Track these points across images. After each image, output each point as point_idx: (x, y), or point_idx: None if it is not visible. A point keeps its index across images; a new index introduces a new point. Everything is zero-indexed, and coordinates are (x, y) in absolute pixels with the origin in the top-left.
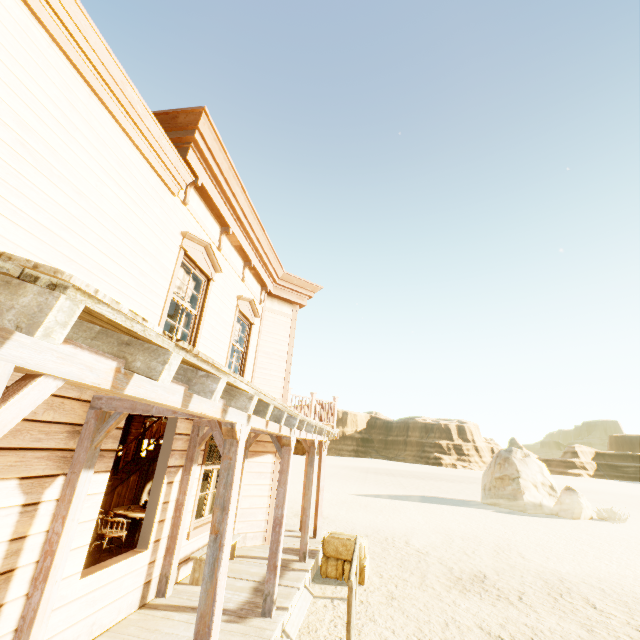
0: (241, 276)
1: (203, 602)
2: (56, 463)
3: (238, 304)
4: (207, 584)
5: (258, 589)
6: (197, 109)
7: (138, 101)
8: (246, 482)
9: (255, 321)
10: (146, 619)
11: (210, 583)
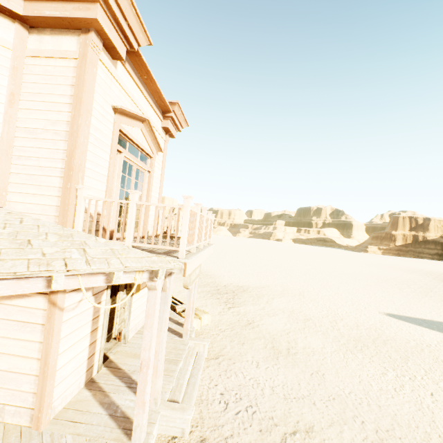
0: None
1: None
2: None
3: None
4: None
5: None
6: None
7: None
8: (2, 333)
9: None
10: None
11: None
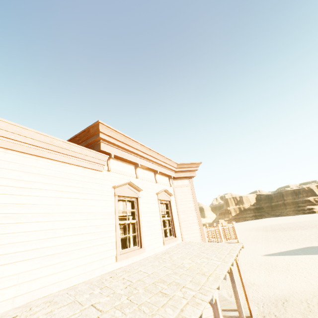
0: (154, 181)
1: None
2: None
3: (158, 197)
4: None
5: None
6: (96, 123)
7: (63, 143)
8: None
9: (171, 197)
10: None
11: None
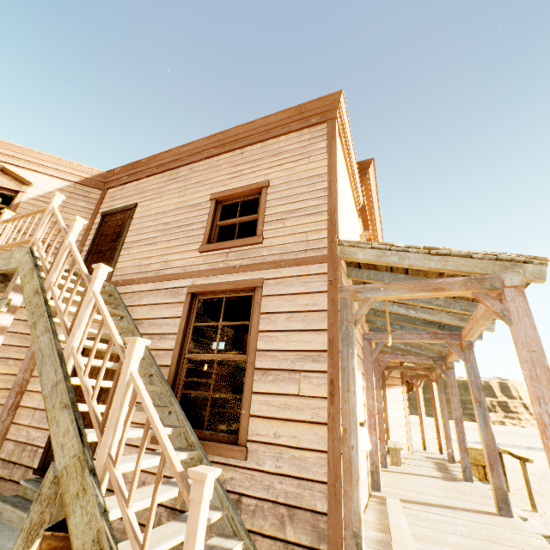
0: None
1: (485, 438)
2: (362, 368)
3: None
4: (484, 429)
5: (441, 471)
6: (368, 160)
7: (355, 166)
8: (387, 406)
9: None
10: (392, 474)
11: (486, 428)
